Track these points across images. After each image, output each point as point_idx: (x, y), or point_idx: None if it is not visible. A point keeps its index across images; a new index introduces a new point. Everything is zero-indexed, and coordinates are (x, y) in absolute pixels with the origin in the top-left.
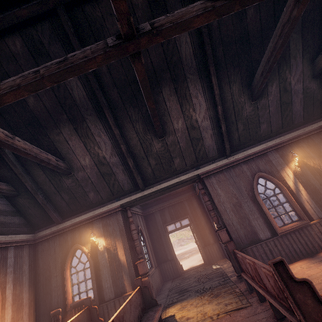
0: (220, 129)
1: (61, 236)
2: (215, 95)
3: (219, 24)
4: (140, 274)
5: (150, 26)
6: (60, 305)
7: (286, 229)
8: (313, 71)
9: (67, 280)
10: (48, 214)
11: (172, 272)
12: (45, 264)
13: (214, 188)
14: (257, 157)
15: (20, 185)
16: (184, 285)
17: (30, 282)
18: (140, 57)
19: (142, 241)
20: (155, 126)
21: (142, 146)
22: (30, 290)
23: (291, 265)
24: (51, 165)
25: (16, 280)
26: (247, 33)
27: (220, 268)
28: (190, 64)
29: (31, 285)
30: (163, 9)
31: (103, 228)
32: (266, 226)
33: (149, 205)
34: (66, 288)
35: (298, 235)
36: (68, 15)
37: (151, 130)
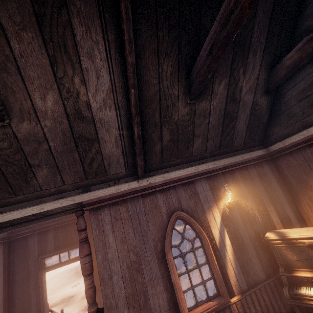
0: (132, 130)
1: None
2: (127, 65)
3: None
4: None
5: None
6: None
7: None
8: (268, 82)
9: None
10: None
11: None
12: None
13: (103, 231)
14: (181, 185)
15: None
16: None
17: None
18: None
19: None
20: None
21: None
22: None
23: None
24: None
25: None
26: None
27: None
28: None
29: None
30: None
31: None
32: (170, 309)
33: None
34: None
35: None
36: None
37: None
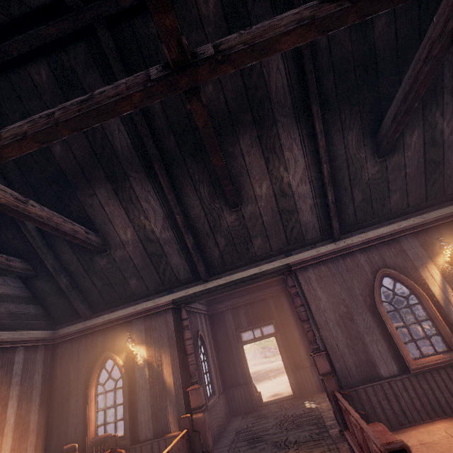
0: (325, 198)
1: (89, 338)
2: (319, 148)
3: (330, 42)
4: (192, 407)
5: (213, 50)
6: (78, 438)
7: (425, 363)
8: None
9: (91, 403)
10: (73, 305)
11: (244, 403)
12: (64, 375)
13: (311, 287)
14: (382, 243)
15: (39, 262)
16: (259, 429)
17: (42, 398)
18: (199, 94)
19: (202, 353)
20: (225, 191)
21: (207, 217)
22: (41, 410)
23: (429, 425)
24: (78, 239)
25: (23, 395)
26: (373, 55)
27: (315, 408)
28: (283, 101)
29: (44, 402)
30: (245, 21)
31: (145, 332)
32: (391, 355)
33: (218, 299)
34: (88, 413)
35: (445, 376)
36: (110, 33)
37: (221, 195)
